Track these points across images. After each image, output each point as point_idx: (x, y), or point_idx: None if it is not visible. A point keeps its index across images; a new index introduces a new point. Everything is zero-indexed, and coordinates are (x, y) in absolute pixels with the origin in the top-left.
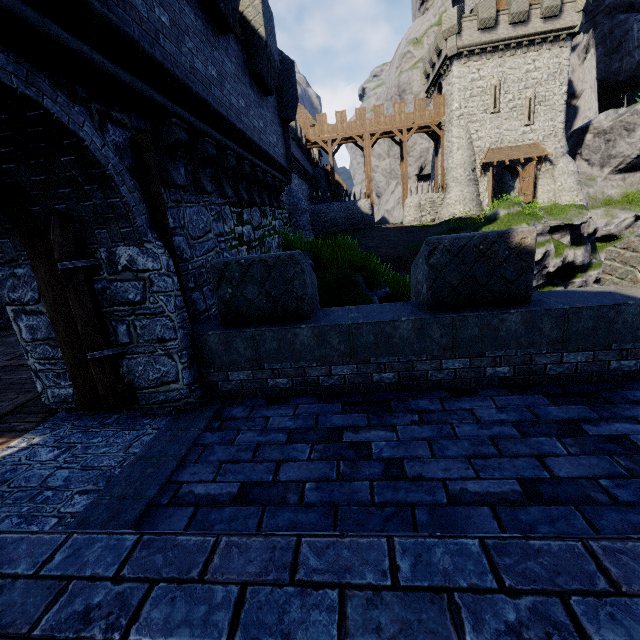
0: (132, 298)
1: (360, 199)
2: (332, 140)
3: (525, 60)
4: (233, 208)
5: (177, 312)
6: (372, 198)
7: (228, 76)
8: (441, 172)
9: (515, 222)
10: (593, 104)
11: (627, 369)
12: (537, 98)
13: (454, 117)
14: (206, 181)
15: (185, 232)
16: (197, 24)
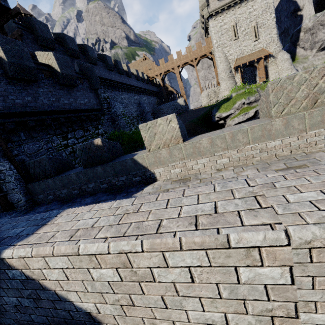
0: (3, 178)
1: (178, 99)
2: (161, 73)
3: (247, 7)
4: (59, 136)
5: (16, 180)
6: (184, 97)
7: (41, 94)
8: (216, 76)
9: (238, 99)
10: (311, 11)
11: (138, 180)
12: (258, 25)
13: (215, 47)
14: (35, 133)
15: (25, 153)
16: (16, 88)
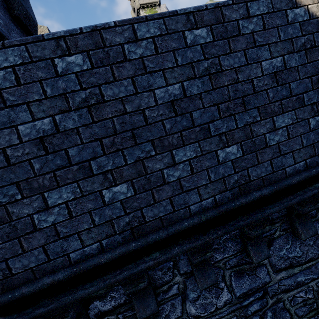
0: None
1: None
2: None
3: None
4: None
5: None
6: None
7: None
8: None
9: None
10: None
11: None
12: None
13: None
14: None
15: None
16: (18, 31)
